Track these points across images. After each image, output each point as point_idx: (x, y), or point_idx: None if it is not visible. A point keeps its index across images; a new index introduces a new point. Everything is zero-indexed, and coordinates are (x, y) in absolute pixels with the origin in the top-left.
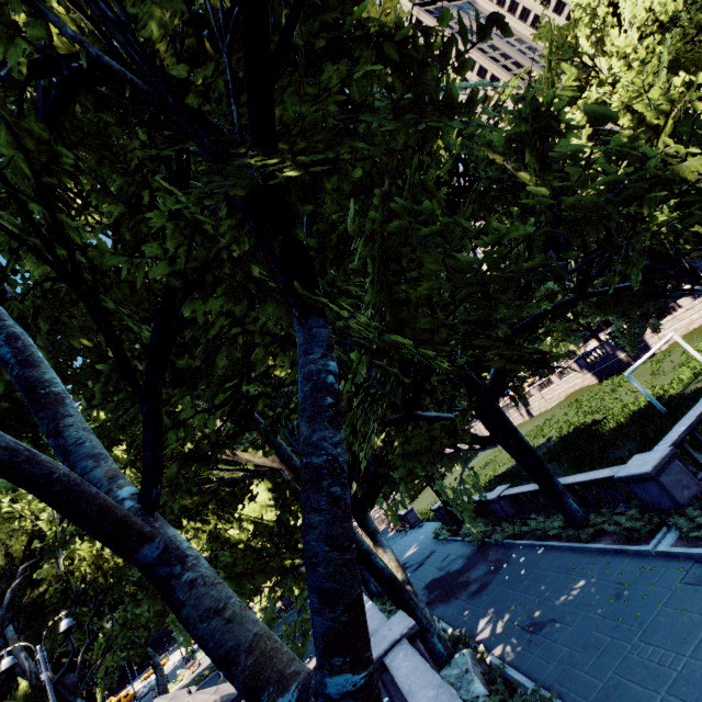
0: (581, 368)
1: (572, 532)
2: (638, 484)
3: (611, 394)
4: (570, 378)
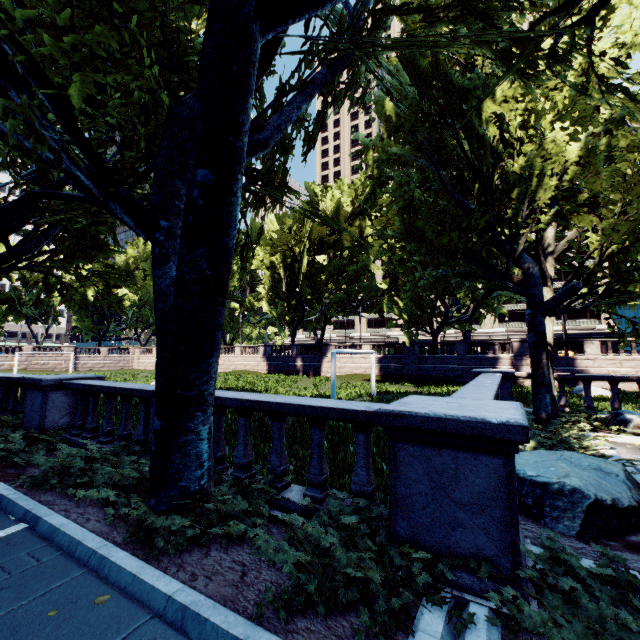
0: (265, 354)
1: (139, 513)
2: (438, 451)
3: (276, 382)
4: (250, 358)
